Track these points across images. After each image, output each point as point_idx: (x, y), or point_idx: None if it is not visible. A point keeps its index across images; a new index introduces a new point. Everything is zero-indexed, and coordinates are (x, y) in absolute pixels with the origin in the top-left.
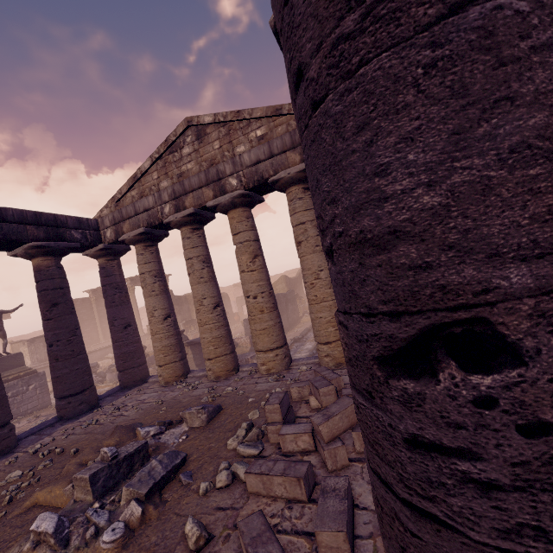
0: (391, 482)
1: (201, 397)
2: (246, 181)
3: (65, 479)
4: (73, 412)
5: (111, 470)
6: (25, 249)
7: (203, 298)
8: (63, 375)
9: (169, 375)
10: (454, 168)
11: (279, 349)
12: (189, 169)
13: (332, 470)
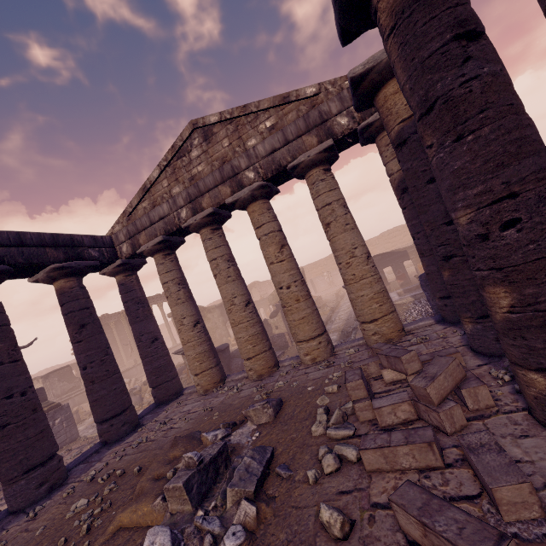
0: None
1: (253, 397)
2: (264, 171)
3: (146, 495)
4: (117, 434)
5: (200, 475)
6: (47, 272)
7: (233, 297)
8: (101, 397)
9: (208, 382)
10: None
11: (321, 336)
12: (201, 171)
13: (451, 433)
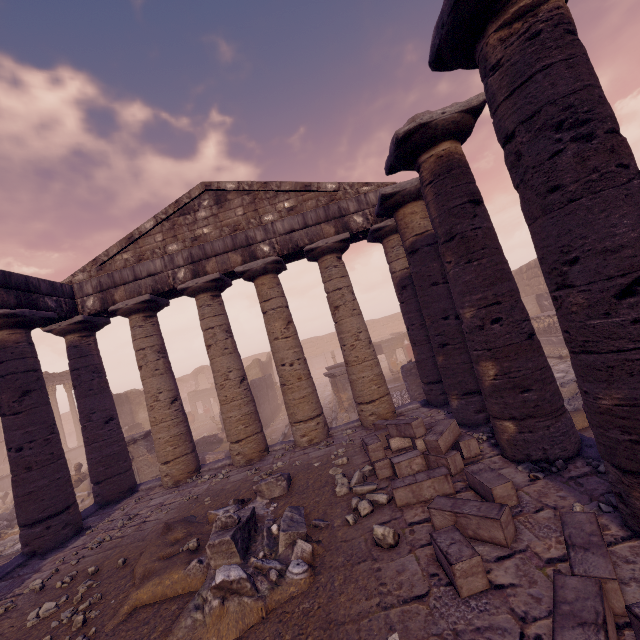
0: (623, 346)
1: (249, 479)
2: (280, 248)
3: (168, 567)
4: (54, 540)
5: (241, 533)
6: None
7: (229, 371)
8: (39, 489)
9: (181, 471)
10: (639, 226)
11: (319, 417)
12: (207, 233)
13: (454, 474)
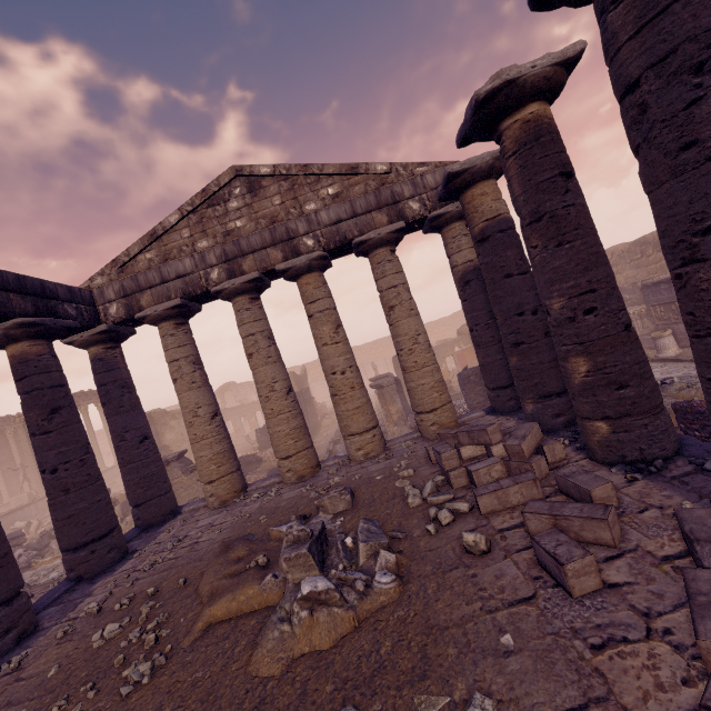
0: None
1: (305, 496)
2: (326, 241)
3: (240, 584)
4: (101, 565)
5: (316, 546)
6: (5, 328)
7: (274, 382)
8: (79, 512)
9: (227, 491)
10: None
11: (375, 429)
12: (241, 227)
13: (540, 479)
